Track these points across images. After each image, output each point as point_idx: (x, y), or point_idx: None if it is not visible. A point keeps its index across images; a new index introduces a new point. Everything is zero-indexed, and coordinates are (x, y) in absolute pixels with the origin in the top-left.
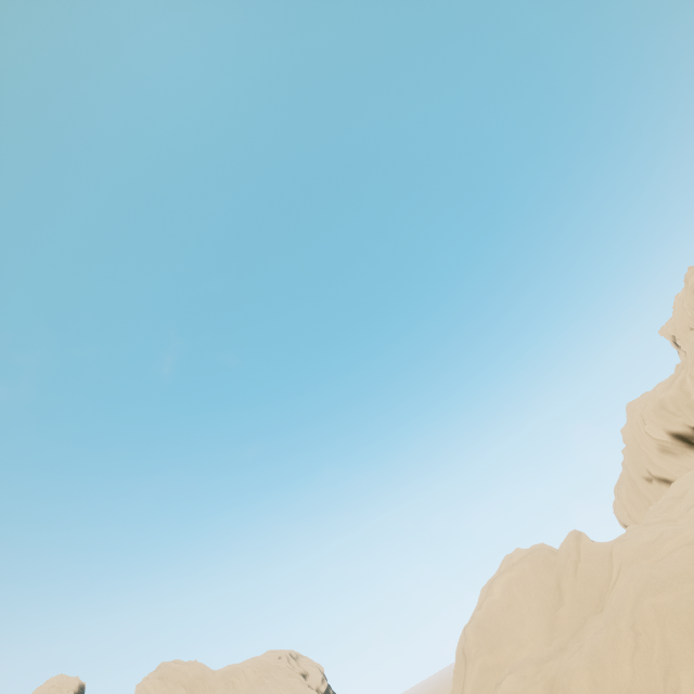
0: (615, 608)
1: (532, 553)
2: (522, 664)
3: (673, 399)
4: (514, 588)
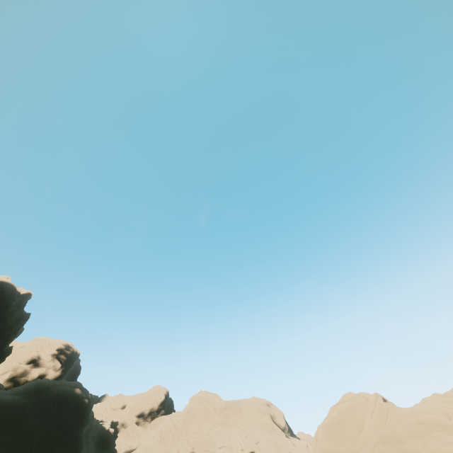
0: (369, 444)
1: (356, 397)
2: None
3: None
4: (343, 413)
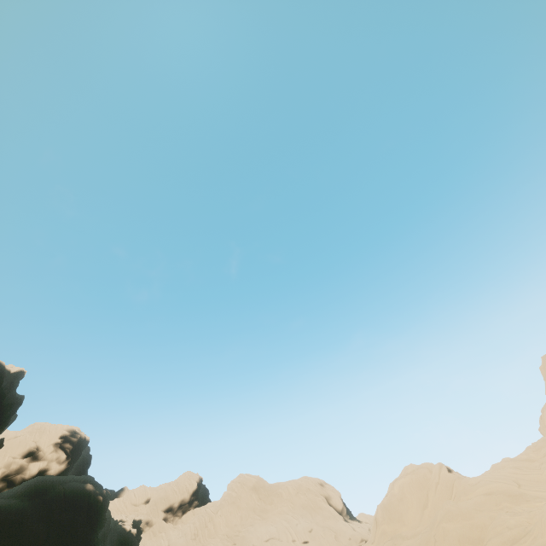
0: (433, 522)
1: (419, 469)
2: (396, 536)
3: None
4: (405, 489)
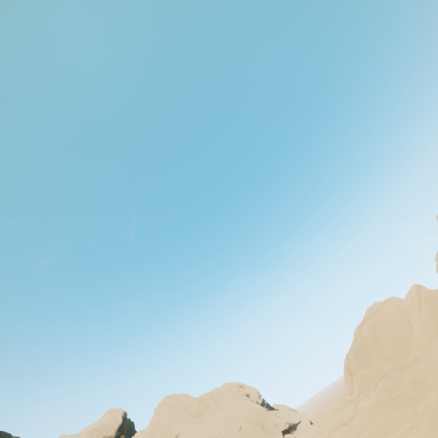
0: None
1: (386, 303)
2: (390, 371)
3: None
4: (377, 326)
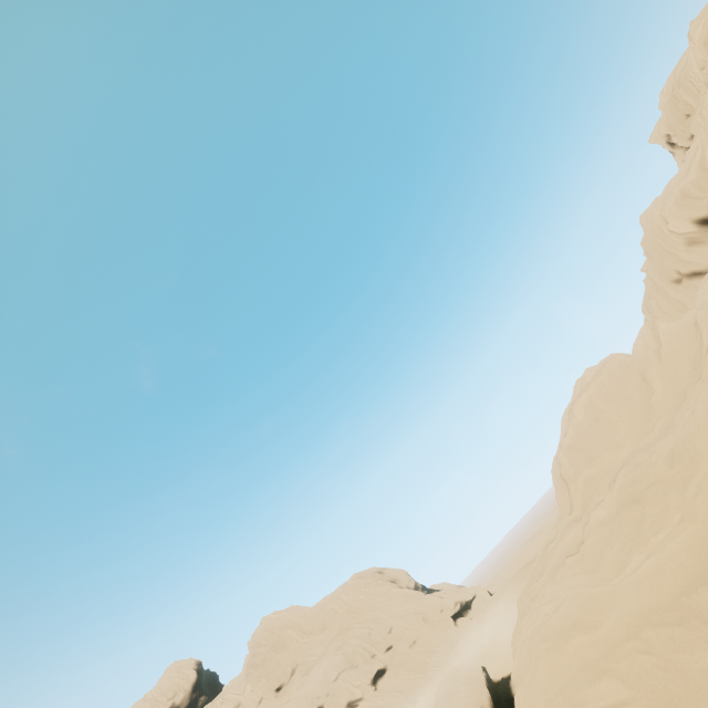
0: None
1: (605, 365)
2: (631, 456)
3: (695, 183)
4: (596, 402)
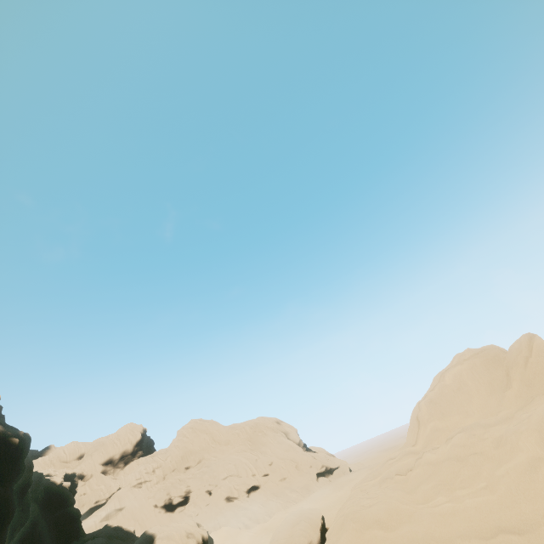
0: None
1: (483, 352)
2: (471, 427)
3: None
4: (464, 376)
